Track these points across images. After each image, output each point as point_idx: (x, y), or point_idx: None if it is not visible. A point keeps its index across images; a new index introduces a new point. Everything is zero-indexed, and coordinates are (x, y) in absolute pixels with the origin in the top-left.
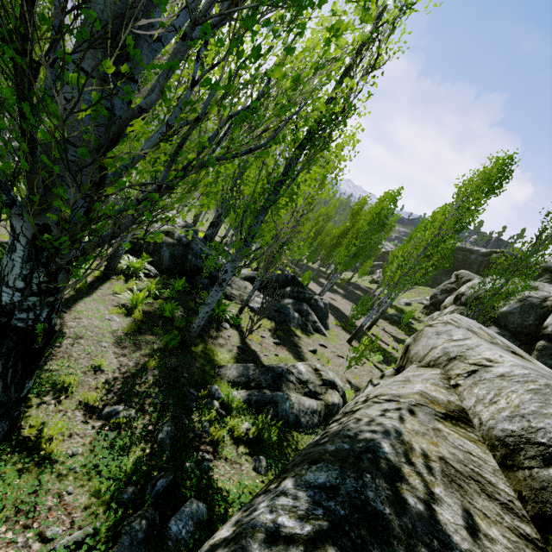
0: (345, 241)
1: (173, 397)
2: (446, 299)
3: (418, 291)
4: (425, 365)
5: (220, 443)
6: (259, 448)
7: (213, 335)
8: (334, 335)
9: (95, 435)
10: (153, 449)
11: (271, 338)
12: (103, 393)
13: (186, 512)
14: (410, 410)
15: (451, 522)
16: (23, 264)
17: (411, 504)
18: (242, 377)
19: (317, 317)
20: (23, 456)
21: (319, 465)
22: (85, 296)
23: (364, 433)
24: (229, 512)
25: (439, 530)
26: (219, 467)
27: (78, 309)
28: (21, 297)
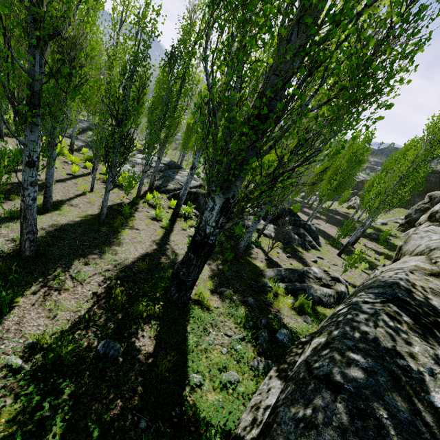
0: (325, 177)
1: (244, 285)
2: (420, 217)
3: (392, 213)
4: (414, 255)
5: (280, 309)
6: (302, 312)
7: (247, 252)
8: (326, 250)
9: (220, 300)
10: (249, 309)
11: (283, 253)
12: (211, 282)
13: (283, 332)
14: (410, 272)
15: (437, 304)
16: (216, 215)
17: (418, 299)
18: (278, 276)
19: (311, 238)
20: (199, 306)
21: (372, 289)
22: (171, 232)
23: (388, 280)
24: (300, 337)
25: (431, 305)
26: (285, 319)
27: (173, 239)
28: (213, 230)
